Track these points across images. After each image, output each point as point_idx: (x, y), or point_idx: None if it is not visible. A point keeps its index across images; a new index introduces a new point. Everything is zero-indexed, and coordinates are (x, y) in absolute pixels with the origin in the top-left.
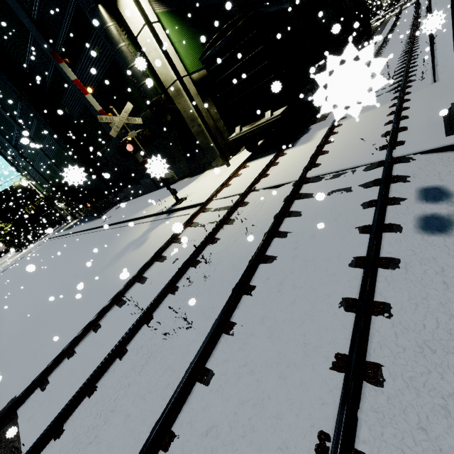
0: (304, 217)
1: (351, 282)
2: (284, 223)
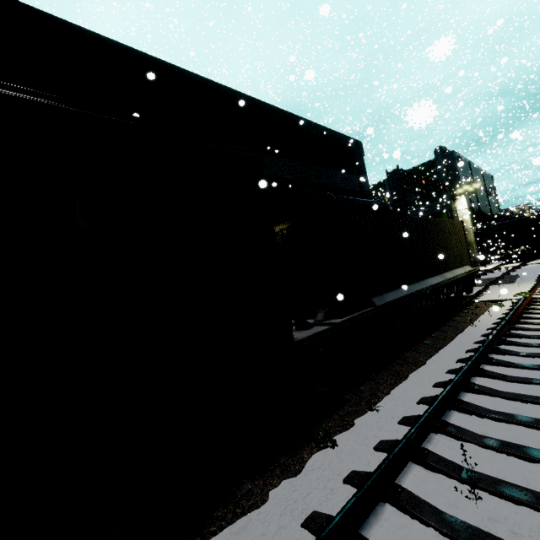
0: None
1: None
2: None
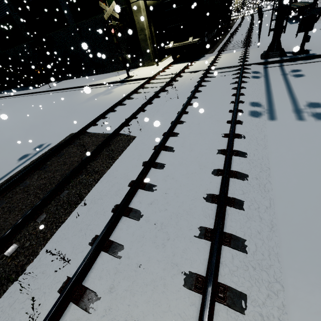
0: (213, 77)
1: (234, 85)
2: (205, 79)
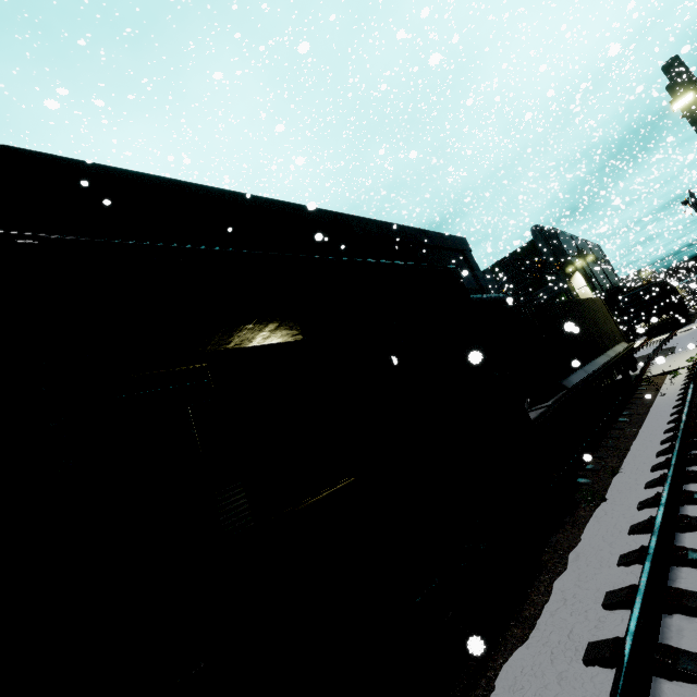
0: None
1: None
2: None
